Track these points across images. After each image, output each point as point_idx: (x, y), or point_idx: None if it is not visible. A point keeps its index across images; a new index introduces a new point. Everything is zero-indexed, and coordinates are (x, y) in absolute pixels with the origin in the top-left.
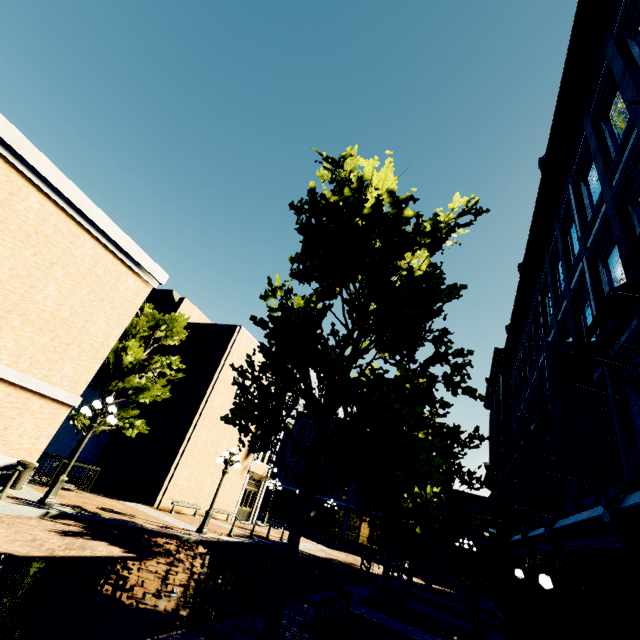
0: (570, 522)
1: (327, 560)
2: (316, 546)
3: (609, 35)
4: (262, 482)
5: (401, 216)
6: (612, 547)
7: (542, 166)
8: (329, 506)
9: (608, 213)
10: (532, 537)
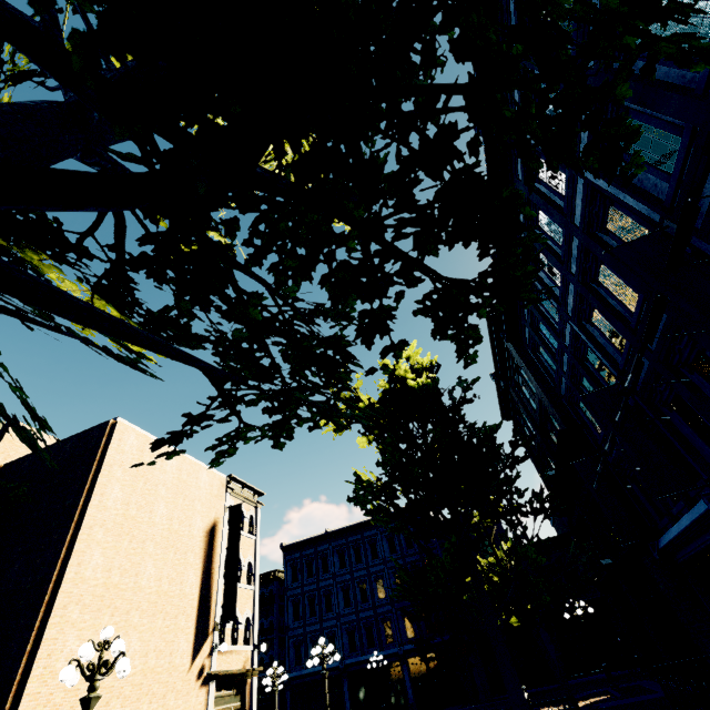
0: None
1: None
2: None
3: None
4: (246, 683)
5: None
6: None
7: None
8: (375, 665)
9: None
10: None
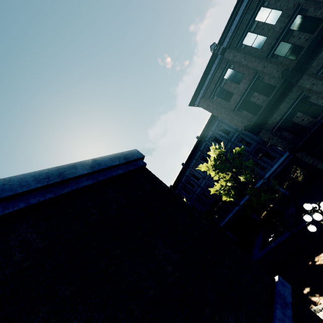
0: None
1: None
2: None
3: (185, 174)
4: None
5: None
6: None
7: (172, 187)
8: None
9: (197, 196)
10: None
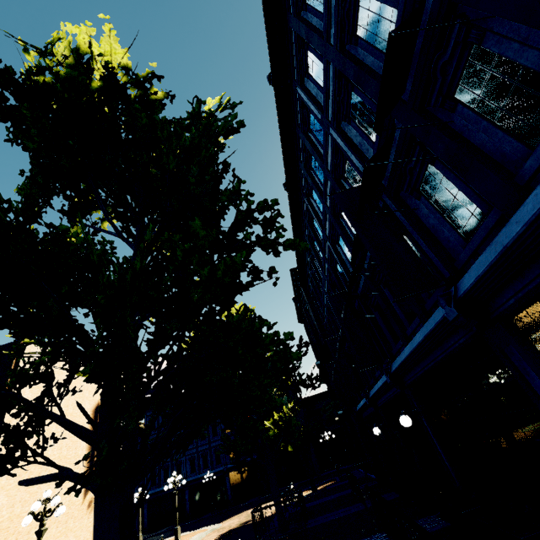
0: (407, 354)
1: (220, 539)
2: (206, 531)
3: None
4: None
5: (149, 98)
6: (457, 346)
7: (272, 80)
8: (207, 480)
9: (337, 67)
10: (374, 394)
